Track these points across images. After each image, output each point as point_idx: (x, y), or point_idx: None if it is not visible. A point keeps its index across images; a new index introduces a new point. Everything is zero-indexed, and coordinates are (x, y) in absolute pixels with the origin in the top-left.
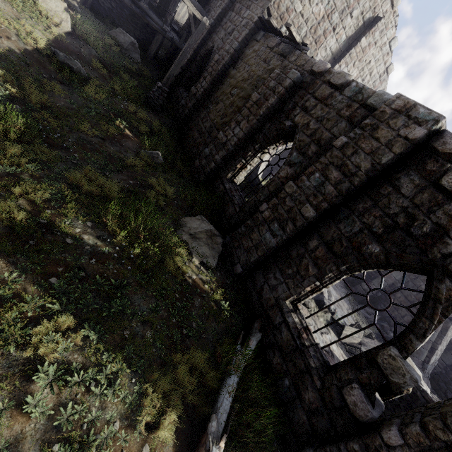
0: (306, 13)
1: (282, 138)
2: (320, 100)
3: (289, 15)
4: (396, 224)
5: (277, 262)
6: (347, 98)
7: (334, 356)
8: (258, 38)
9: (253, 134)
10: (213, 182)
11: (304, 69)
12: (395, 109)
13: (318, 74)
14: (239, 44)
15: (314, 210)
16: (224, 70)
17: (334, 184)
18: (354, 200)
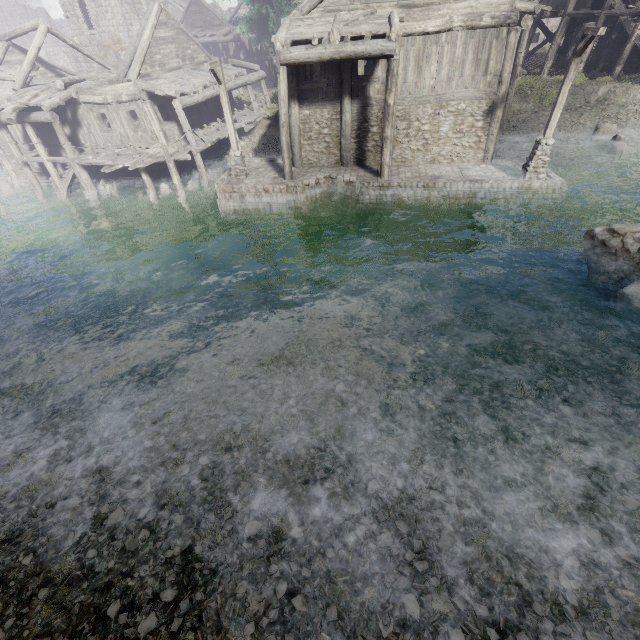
0: None
1: None
2: None
3: None
4: None
5: None
6: None
7: None
8: None
9: None
10: None
11: None
12: None
13: None
14: None
15: None
16: None
17: None
18: None
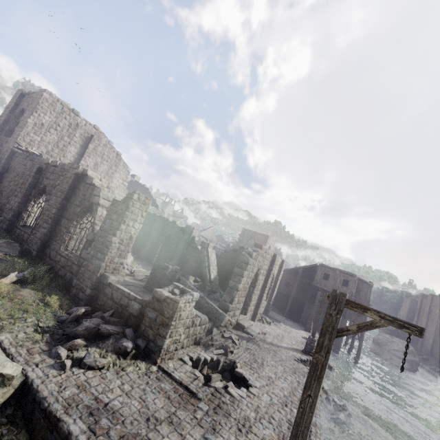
0: (46, 140)
1: (44, 193)
2: (52, 173)
3: (34, 142)
4: (82, 199)
5: (53, 239)
6: (60, 169)
7: (124, 280)
8: (17, 156)
9: (28, 198)
10: (12, 231)
11: (43, 163)
12: (69, 167)
13: (48, 164)
14: (5, 161)
15: (56, 209)
16: (1, 175)
17: (60, 197)
18: (70, 200)
